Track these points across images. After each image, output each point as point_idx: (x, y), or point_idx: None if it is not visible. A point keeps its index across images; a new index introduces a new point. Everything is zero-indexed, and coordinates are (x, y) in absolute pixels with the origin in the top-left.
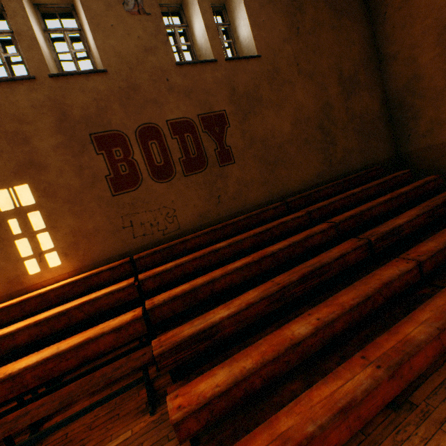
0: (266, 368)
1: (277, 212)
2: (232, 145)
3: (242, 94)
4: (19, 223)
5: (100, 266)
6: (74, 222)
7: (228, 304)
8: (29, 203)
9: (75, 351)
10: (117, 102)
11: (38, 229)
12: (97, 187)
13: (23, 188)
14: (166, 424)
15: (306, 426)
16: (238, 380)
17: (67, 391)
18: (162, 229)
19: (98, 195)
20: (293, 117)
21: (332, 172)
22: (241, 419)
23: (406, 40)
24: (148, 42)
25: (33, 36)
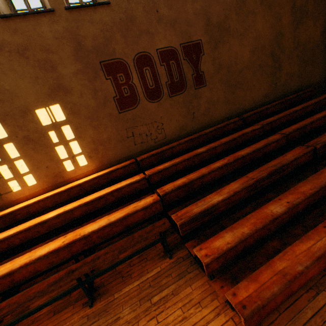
0: (256, 233)
1: (236, 126)
2: (205, 71)
3: (214, 24)
4: (56, 134)
5: (113, 165)
6: (94, 133)
7: (218, 192)
8: (61, 119)
9: (120, 222)
10: (118, 32)
11: (70, 139)
12: (107, 106)
13: (56, 107)
14: (183, 264)
15: (296, 267)
16: (241, 240)
17: (119, 245)
18: (153, 138)
19: (109, 112)
20: (252, 45)
21: (276, 93)
22: (242, 262)
23: None
24: None
25: None
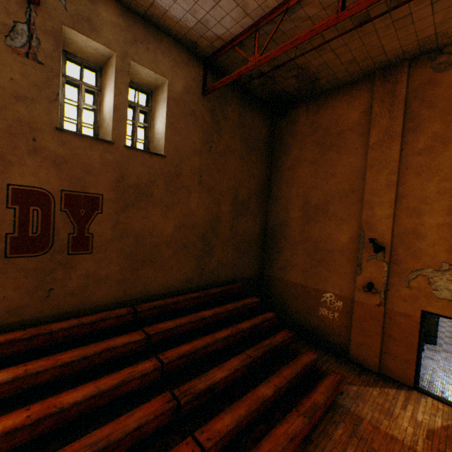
0: None
1: (120, 322)
2: (97, 233)
3: (131, 184)
4: None
5: None
6: None
7: None
8: None
9: None
10: None
11: None
12: None
13: None
14: None
15: None
16: None
17: None
18: None
19: None
20: (180, 221)
21: (202, 280)
22: None
23: (287, 193)
24: (26, 90)
25: None
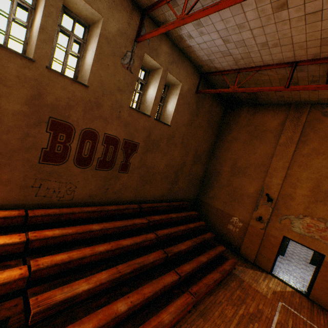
0: None
1: (134, 211)
2: (132, 163)
3: (152, 139)
4: None
5: None
6: None
7: (88, 278)
8: None
9: None
10: (82, 107)
11: None
12: (31, 152)
13: None
14: None
15: None
16: None
17: None
18: (60, 196)
19: (28, 158)
20: (168, 162)
21: (169, 196)
22: None
23: (224, 156)
24: (123, 86)
25: (52, 36)
